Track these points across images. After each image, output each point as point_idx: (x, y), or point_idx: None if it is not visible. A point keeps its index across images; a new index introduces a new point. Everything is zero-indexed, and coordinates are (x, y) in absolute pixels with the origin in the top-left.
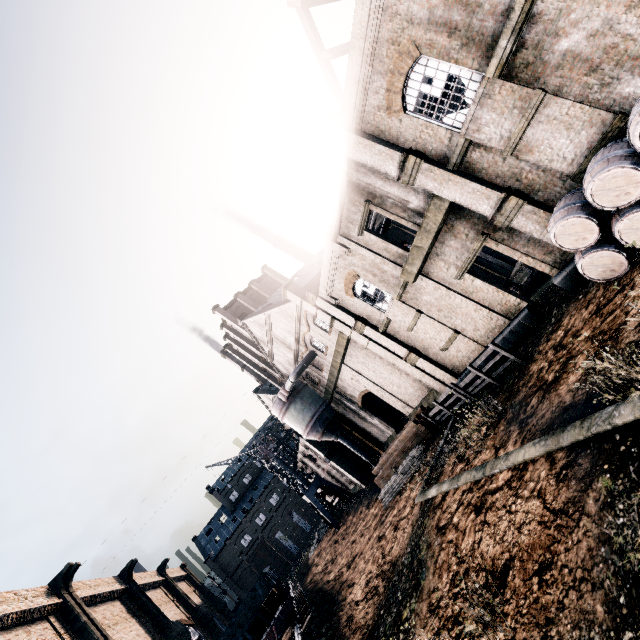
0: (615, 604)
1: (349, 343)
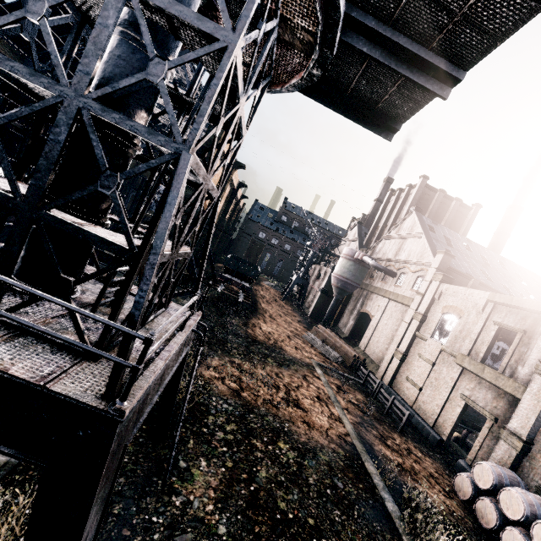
0: (306, 445)
1: (405, 305)
